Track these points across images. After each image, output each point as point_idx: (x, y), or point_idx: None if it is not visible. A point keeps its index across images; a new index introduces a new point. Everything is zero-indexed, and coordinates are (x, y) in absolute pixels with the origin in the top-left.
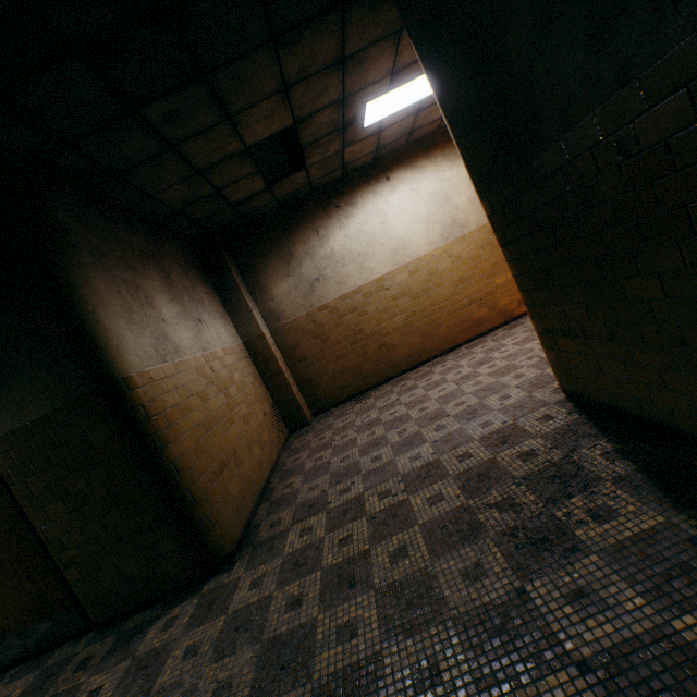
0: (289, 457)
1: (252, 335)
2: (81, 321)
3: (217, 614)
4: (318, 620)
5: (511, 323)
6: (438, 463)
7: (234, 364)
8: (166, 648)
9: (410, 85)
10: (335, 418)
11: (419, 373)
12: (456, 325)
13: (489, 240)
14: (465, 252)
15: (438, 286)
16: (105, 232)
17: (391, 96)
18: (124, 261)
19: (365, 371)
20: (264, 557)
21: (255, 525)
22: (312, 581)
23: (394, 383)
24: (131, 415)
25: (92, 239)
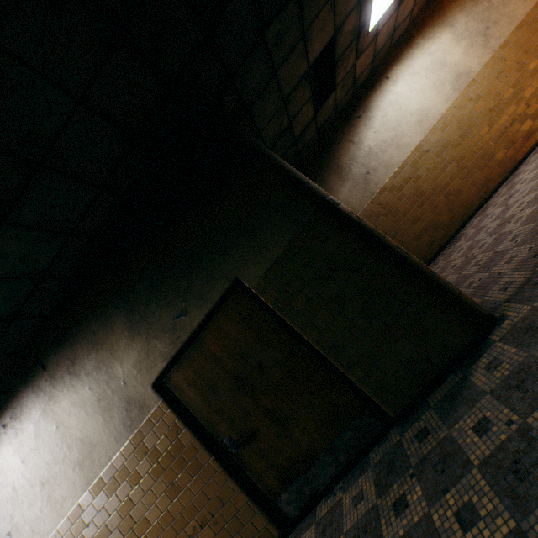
0: None
1: None
2: (285, 170)
3: None
4: None
5: None
6: None
7: None
8: (525, 365)
9: None
10: (446, 259)
11: (500, 193)
12: (507, 147)
13: (498, 70)
14: (481, 90)
15: (472, 127)
16: None
17: None
18: None
19: (442, 222)
20: (537, 289)
21: None
22: None
23: (480, 214)
24: (349, 219)
25: None
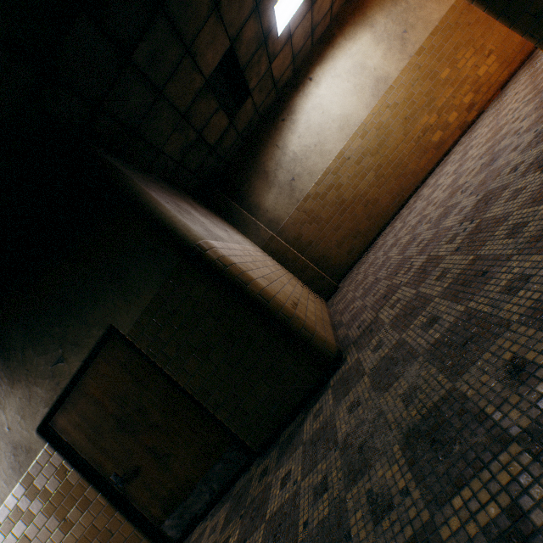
0: (337, 306)
1: (264, 240)
2: (152, 215)
3: (357, 381)
4: (470, 307)
5: (469, 130)
6: (489, 191)
7: (263, 257)
8: (327, 422)
9: None
10: (357, 270)
11: (409, 205)
12: (420, 156)
13: (413, 77)
14: (398, 97)
15: (389, 135)
16: (142, 176)
17: None
18: (161, 191)
19: (362, 230)
20: (368, 338)
21: (342, 338)
22: (433, 306)
23: (391, 224)
24: (213, 268)
25: (136, 176)
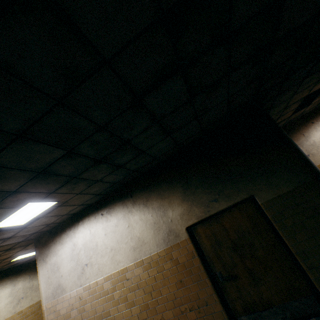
0: None
1: None
2: (299, 152)
3: None
4: None
5: None
6: None
7: None
8: None
9: None
10: None
11: None
12: None
13: None
14: None
15: None
16: None
17: None
18: None
19: None
20: None
21: None
22: None
23: None
24: None
25: None
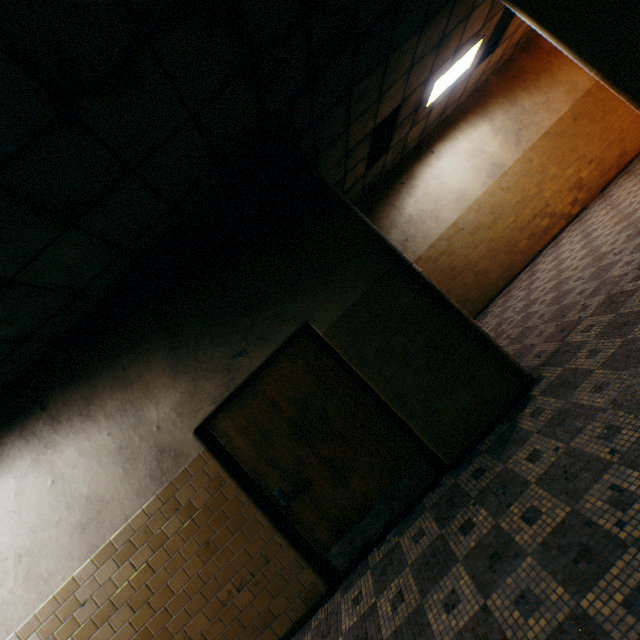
0: None
1: None
2: (365, 223)
3: (584, 377)
4: None
5: (574, 221)
6: None
7: None
8: (564, 409)
9: (457, 64)
10: None
11: (522, 279)
12: (529, 238)
13: (526, 168)
14: (511, 182)
15: (502, 214)
16: None
17: (447, 75)
18: None
19: (471, 299)
20: (567, 355)
21: None
22: None
23: (504, 295)
24: (421, 278)
25: None
